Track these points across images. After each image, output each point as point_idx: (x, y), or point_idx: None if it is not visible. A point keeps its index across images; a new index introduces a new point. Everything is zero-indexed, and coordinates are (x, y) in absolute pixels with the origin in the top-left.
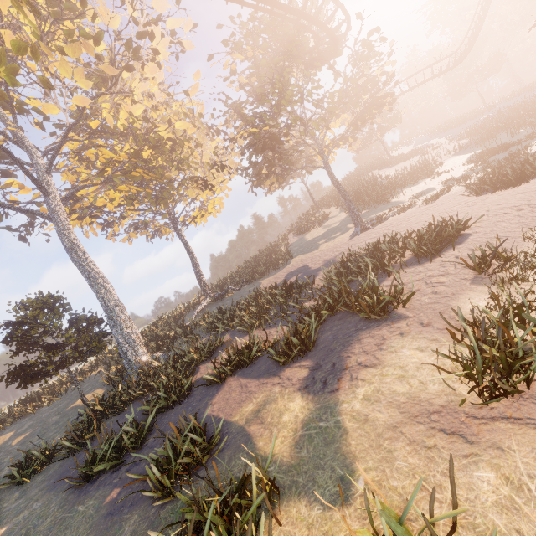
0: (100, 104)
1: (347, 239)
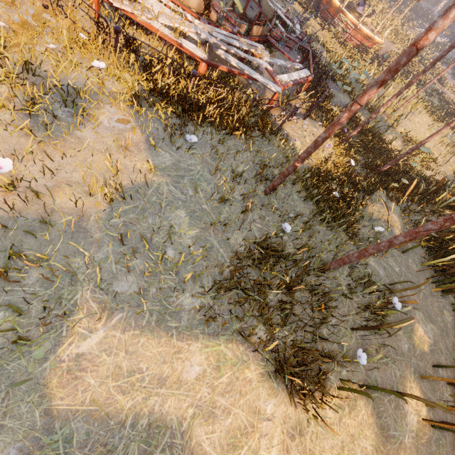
0: None
1: None
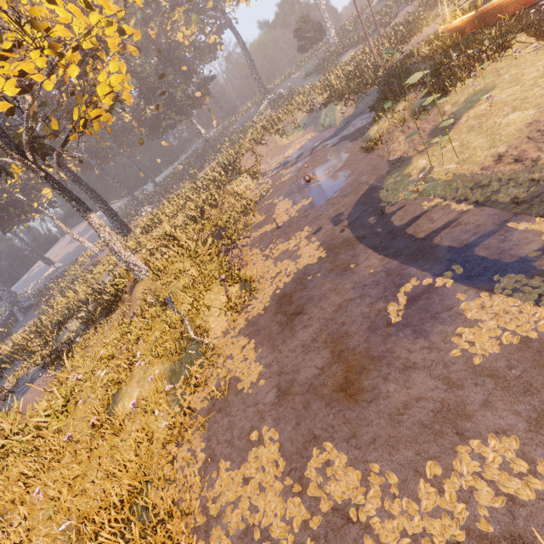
0: None
1: None
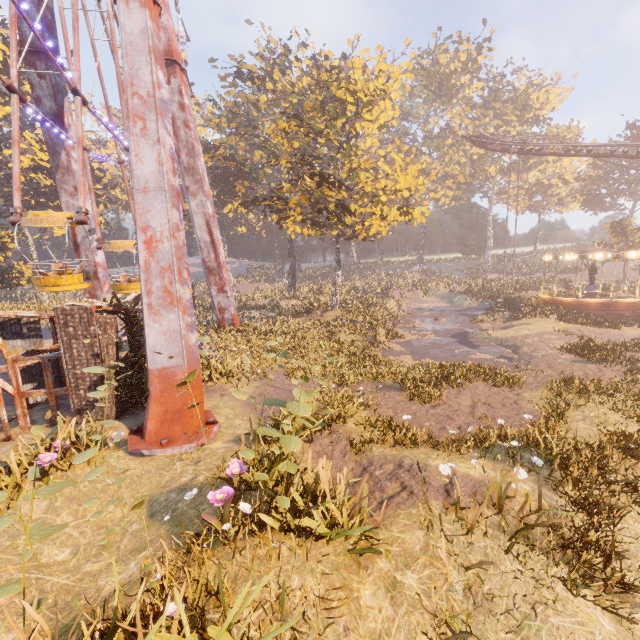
0: (528, 164)
1: None
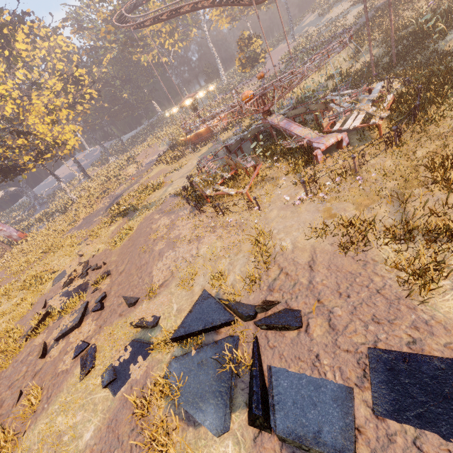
0: None
1: (285, 47)
